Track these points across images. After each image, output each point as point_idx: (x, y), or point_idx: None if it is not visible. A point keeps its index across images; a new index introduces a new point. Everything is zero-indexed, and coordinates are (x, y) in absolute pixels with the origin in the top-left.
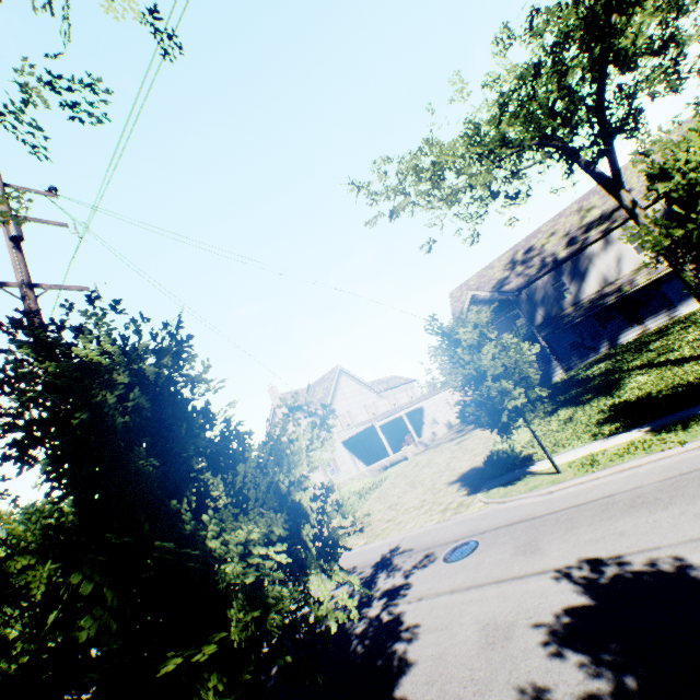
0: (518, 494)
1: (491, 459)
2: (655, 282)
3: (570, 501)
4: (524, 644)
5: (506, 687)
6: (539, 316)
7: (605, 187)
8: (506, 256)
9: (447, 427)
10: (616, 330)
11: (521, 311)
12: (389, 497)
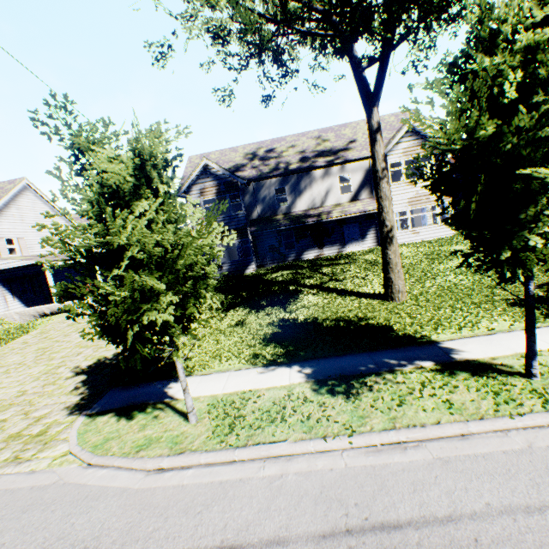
0: (117, 457)
1: None
2: (342, 221)
3: (170, 529)
4: None
5: None
6: (257, 212)
7: (364, 96)
8: (252, 147)
9: None
10: (304, 247)
11: (244, 201)
12: None
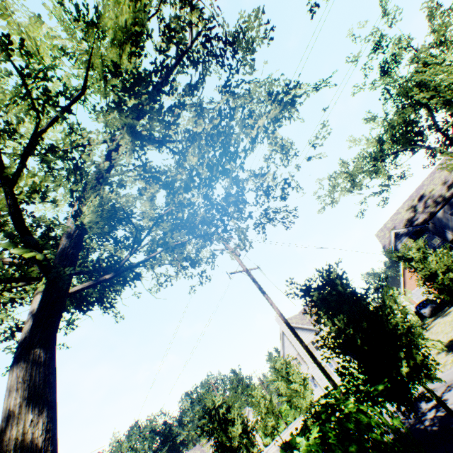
0: None
1: None
2: None
3: None
4: None
5: None
6: (449, 234)
7: None
8: (406, 204)
9: None
10: None
11: (433, 234)
12: None
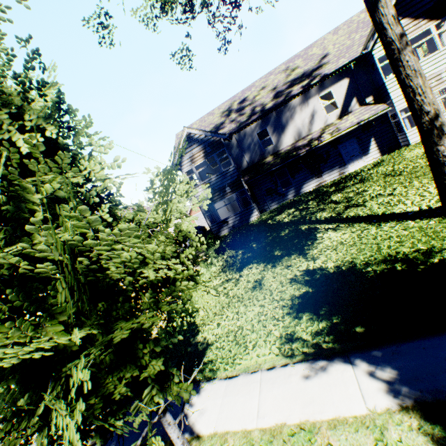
0: None
1: None
2: (335, 141)
3: None
4: None
5: None
6: (246, 162)
7: None
8: (226, 105)
9: None
10: (302, 181)
11: (231, 155)
12: None
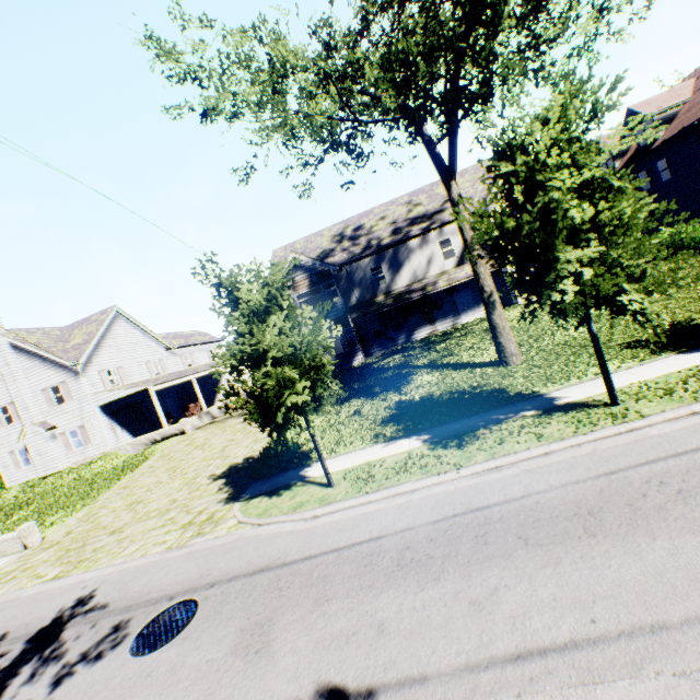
0: (280, 516)
1: (266, 456)
2: (451, 289)
3: (333, 539)
4: None
5: None
6: (355, 298)
7: (440, 172)
8: (338, 228)
9: (245, 397)
10: (414, 326)
11: (339, 288)
12: (138, 488)
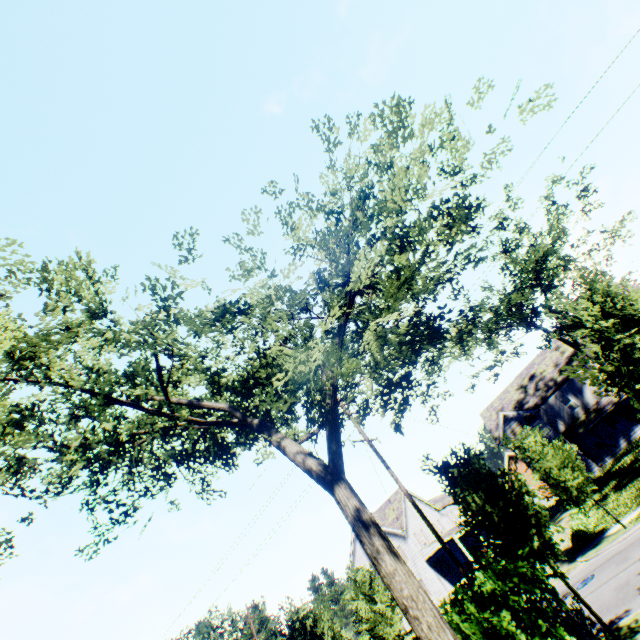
0: (605, 546)
1: (575, 534)
2: None
3: (636, 536)
4: (634, 580)
5: (633, 590)
6: (560, 425)
7: (572, 347)
8: (516, 382)
9: None
10: (624, 429)
11: (544, 422)
12: None
